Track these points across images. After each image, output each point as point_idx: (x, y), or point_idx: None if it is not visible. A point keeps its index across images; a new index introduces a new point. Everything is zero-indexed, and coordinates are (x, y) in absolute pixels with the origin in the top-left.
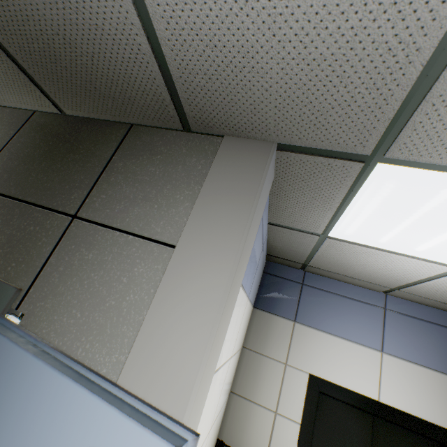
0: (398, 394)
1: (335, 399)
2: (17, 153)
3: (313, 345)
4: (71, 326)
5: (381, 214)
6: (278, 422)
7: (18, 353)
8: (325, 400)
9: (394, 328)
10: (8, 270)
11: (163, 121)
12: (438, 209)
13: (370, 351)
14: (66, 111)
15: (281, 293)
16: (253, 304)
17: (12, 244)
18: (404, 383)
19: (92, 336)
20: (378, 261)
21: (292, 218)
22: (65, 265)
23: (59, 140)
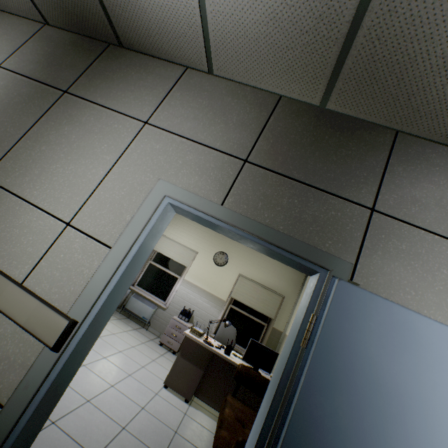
0: None
1: None
2: (282, 137)
3: None
4: (409, 300)
5: None
6: None
7: (416, 317)
8: None
9: None
10: (326, 246)
11: (447, 137)
12: None
13: None
14: (330, 105)
15: None
16: None
17: (319, 224)
18: None
19: (432, 310)
20: None
21: None
22: (381, 250)
23: (323, 132)
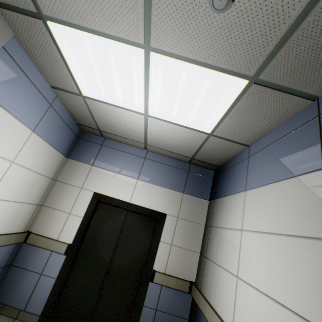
0: (140, 199)
1: (109, 205)
2: None
3: (100, 177)
4: None
5: (84, 68)
6: (70, 218)
7: None
8: (103, 206)
9: (147, 167)
10: None
11: None
12: (97, 61)
13: (132, 179)
14: None
15: (87, 150)
16: (63, 153)
17: None
18: (145, 193)
19: None
20: (119, 117)
21: (57, 79)
22: None
23: None
